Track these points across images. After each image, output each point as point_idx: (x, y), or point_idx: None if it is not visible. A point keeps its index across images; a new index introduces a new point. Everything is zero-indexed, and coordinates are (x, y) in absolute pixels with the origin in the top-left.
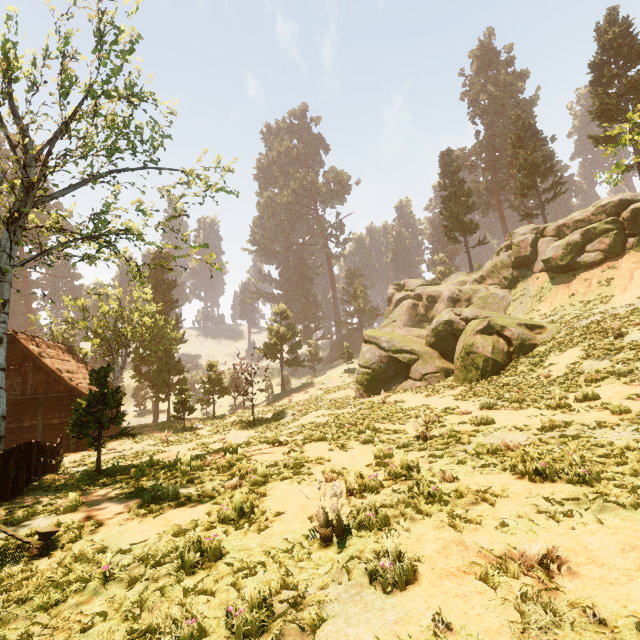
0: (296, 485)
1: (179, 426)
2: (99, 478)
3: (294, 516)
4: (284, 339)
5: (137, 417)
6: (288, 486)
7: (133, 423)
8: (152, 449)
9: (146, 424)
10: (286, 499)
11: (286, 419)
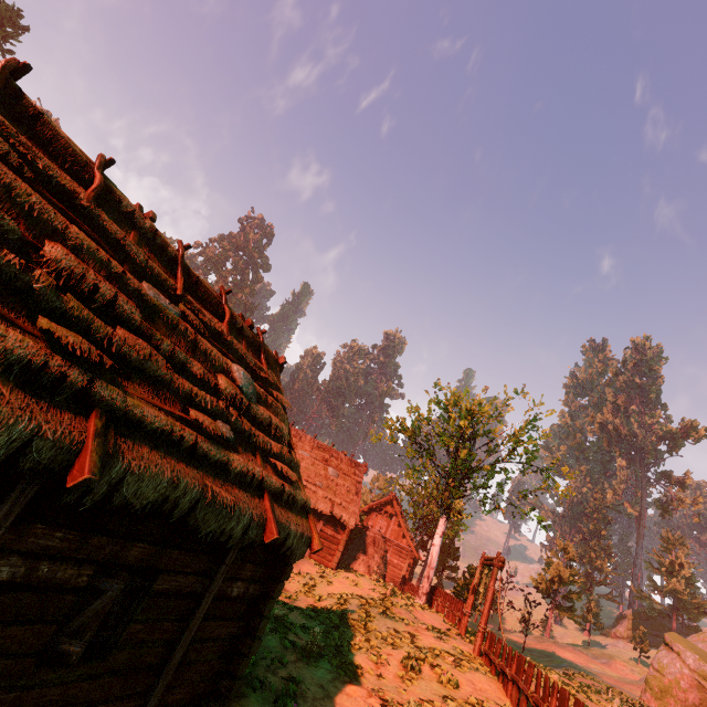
0: (589, 700)
1: None
2: None
3: (592, 706)
4: (562, 580)
5: None
6: (585, 698)
7: None
8: None
9: None
10: (586, 700)
11: (557, 669)
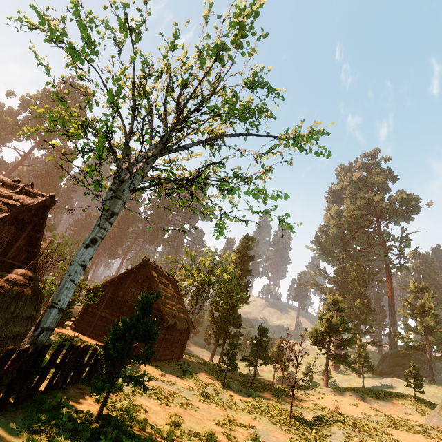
0: None
1: (222, 376)
2: (80, 434)
3: None
4: (334, 330)
5: (202, 349)
6: None
7: (198, 352)
8: (186, 395)
9: (202, 360)
10: None
11: None
